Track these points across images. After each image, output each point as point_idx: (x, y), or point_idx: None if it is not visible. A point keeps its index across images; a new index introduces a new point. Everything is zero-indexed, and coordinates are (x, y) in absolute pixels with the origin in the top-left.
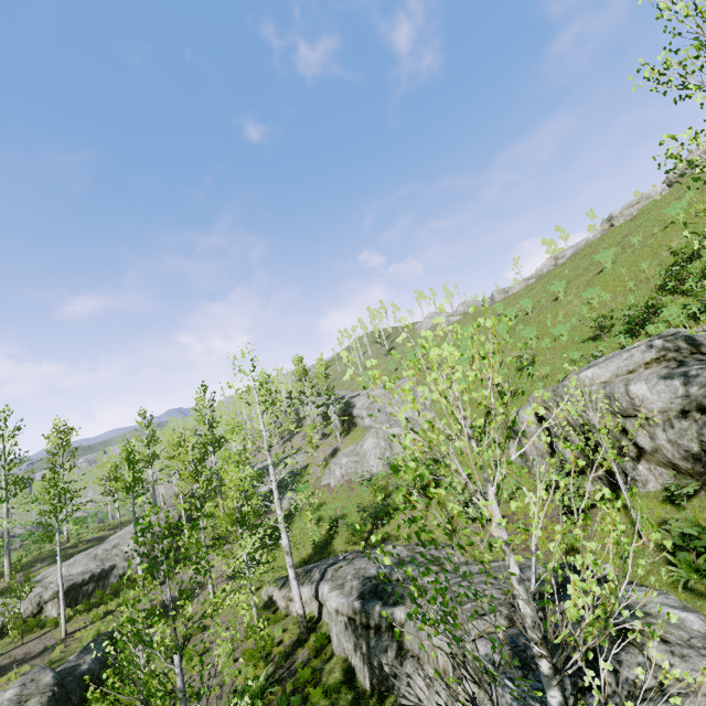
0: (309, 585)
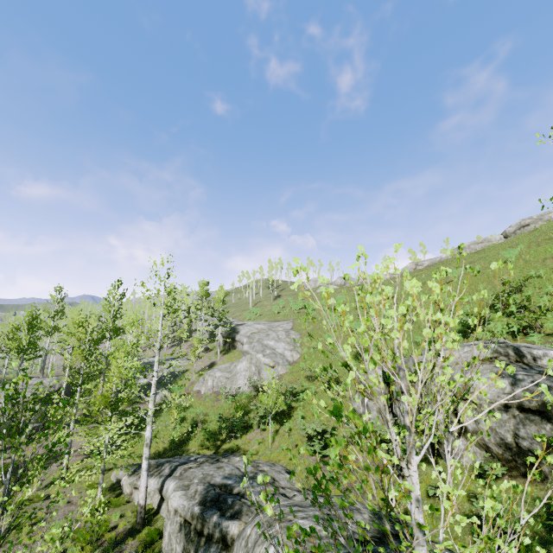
0: (157, 478)
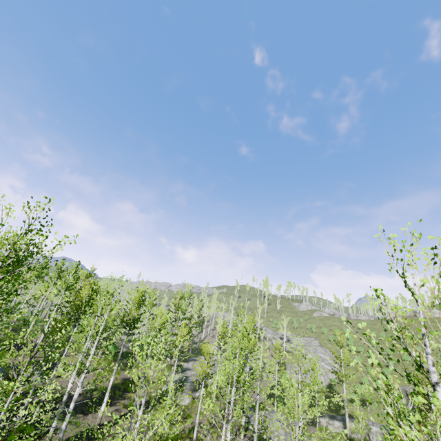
0: (338, 421)
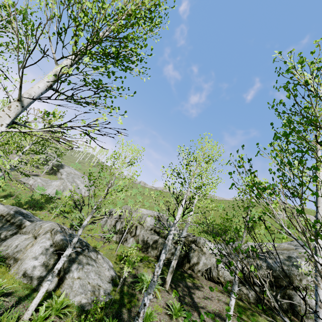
0: None
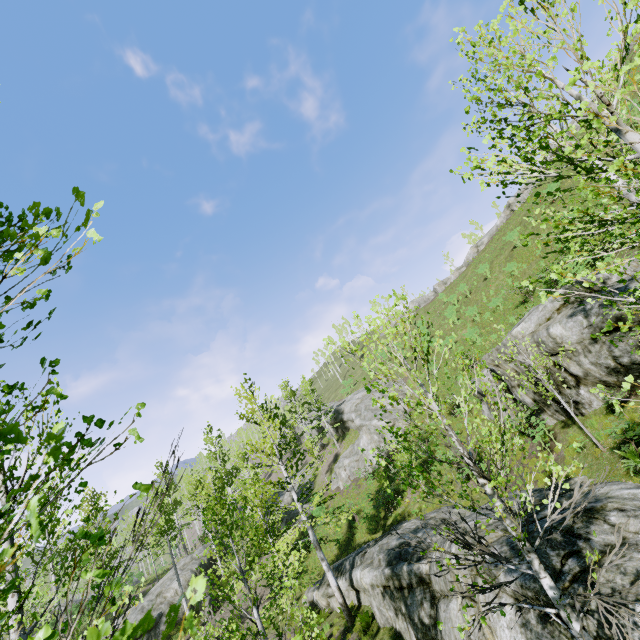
0: (343, 577)
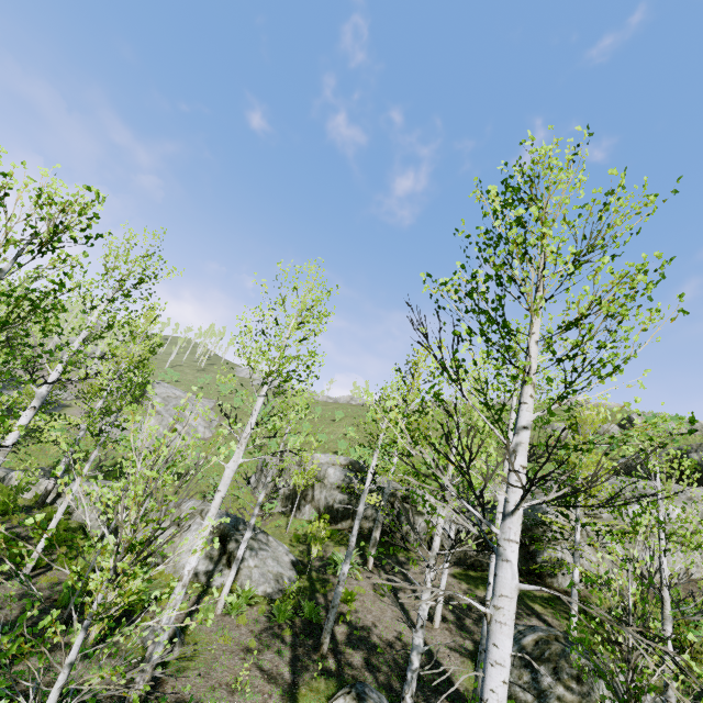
0: None
